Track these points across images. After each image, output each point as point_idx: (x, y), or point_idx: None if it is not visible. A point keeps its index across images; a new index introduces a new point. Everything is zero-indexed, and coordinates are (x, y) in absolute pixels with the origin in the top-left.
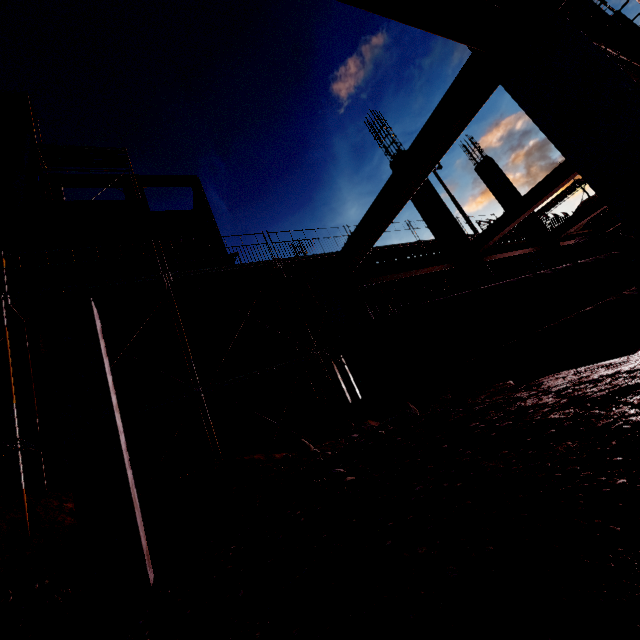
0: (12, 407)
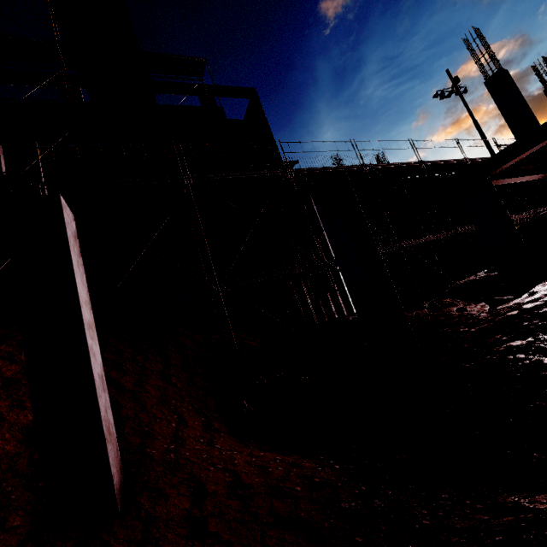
0: (210, 261)
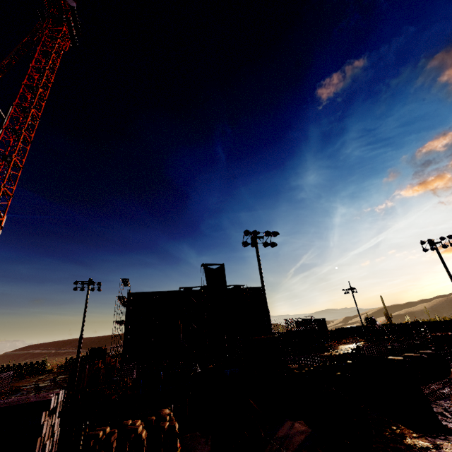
0: None
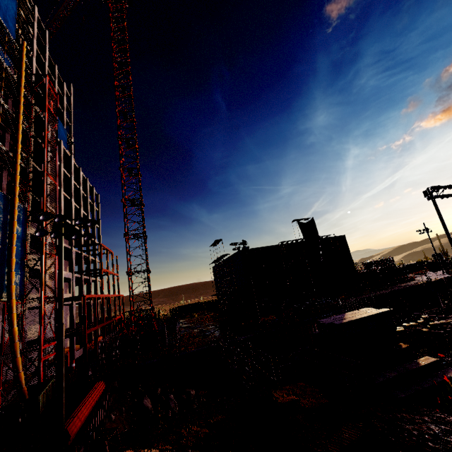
0: None
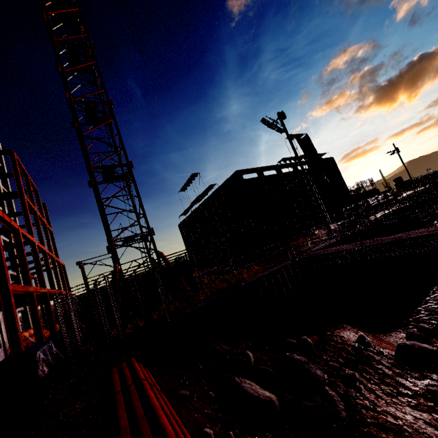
0: None
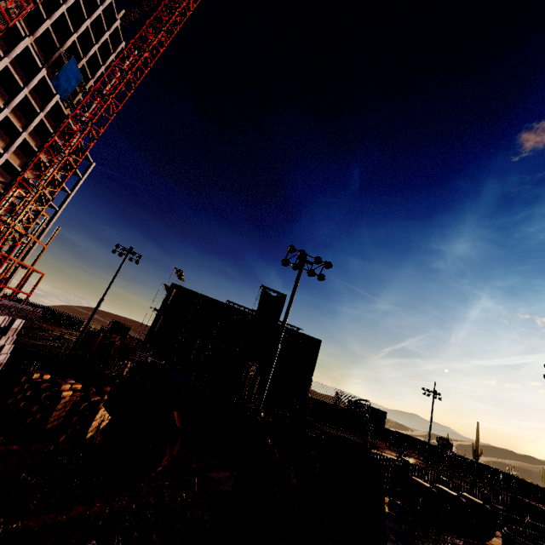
0: None
